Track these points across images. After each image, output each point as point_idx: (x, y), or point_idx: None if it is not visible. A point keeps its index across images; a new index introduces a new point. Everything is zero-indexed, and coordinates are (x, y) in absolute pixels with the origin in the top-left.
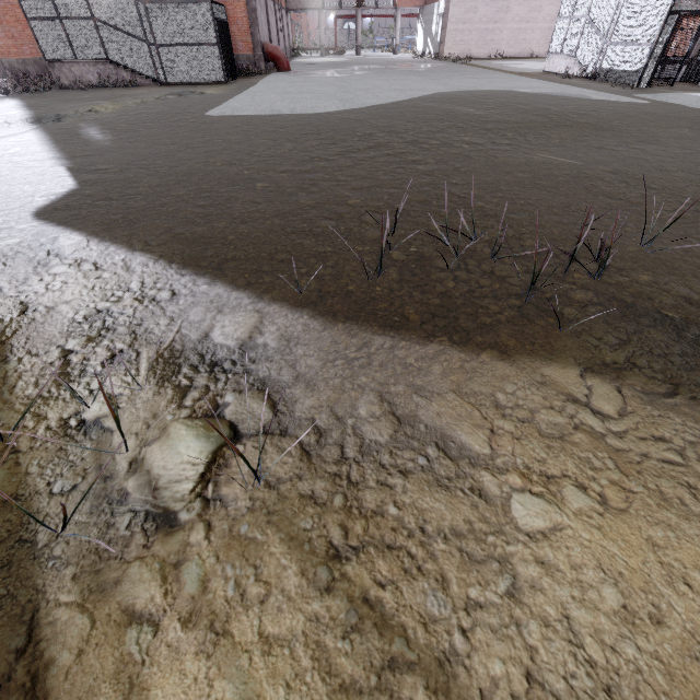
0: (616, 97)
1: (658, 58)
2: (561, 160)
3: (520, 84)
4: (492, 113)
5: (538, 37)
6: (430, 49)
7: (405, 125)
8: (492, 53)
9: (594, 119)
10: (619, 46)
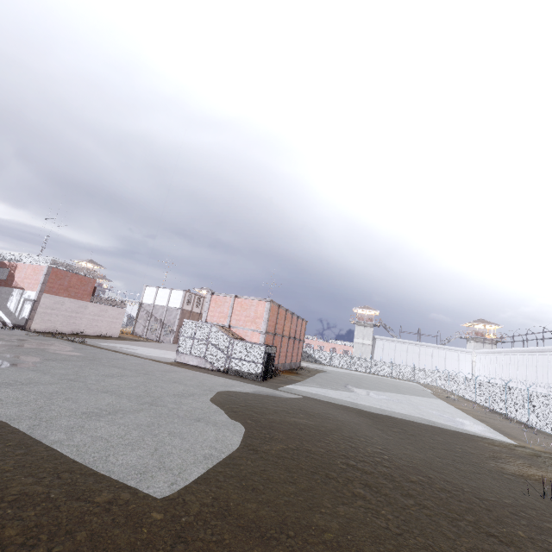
0: (290, 394)
1: (264, 369)
2: (415, 454)
3: (218, 381)
4: (315, 421)
5: (106, 325)
6: (3, 318)
7: (327, 446)
8: (74, 330)
9: (337, 416)
10: (239, 360)
